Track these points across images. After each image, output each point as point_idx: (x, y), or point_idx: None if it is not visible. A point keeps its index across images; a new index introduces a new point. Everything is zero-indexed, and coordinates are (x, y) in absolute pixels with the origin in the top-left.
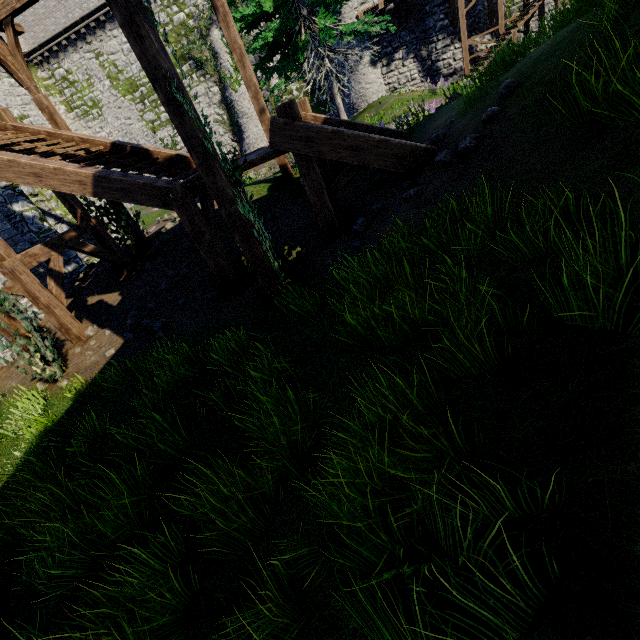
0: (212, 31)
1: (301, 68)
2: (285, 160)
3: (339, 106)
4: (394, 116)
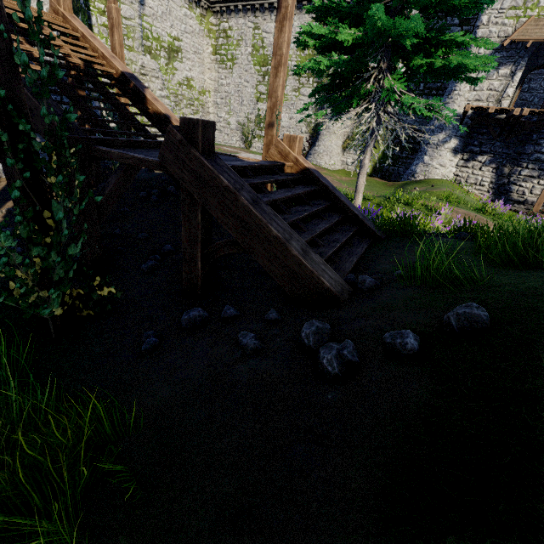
0: None
1: (349, 112)
2: None
3: (363, 166)
4: (427, 205)
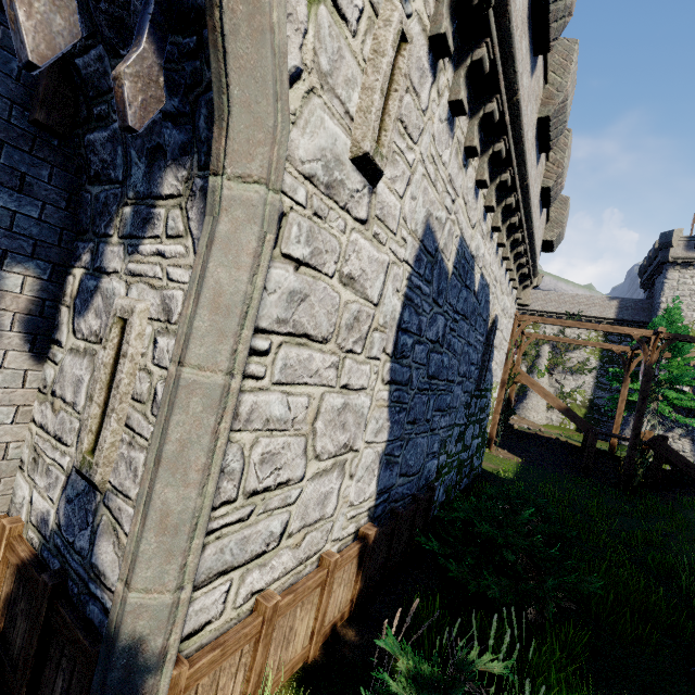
0: (545, 345)
1: None
2: (615, 443)
3: None
4: None
